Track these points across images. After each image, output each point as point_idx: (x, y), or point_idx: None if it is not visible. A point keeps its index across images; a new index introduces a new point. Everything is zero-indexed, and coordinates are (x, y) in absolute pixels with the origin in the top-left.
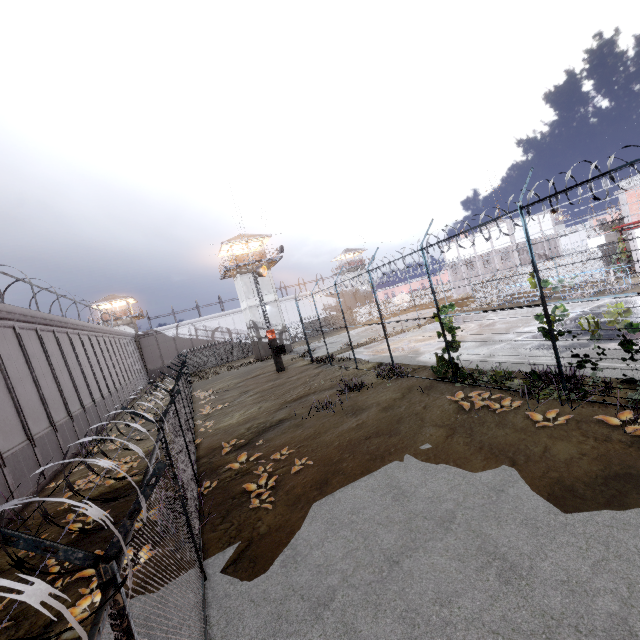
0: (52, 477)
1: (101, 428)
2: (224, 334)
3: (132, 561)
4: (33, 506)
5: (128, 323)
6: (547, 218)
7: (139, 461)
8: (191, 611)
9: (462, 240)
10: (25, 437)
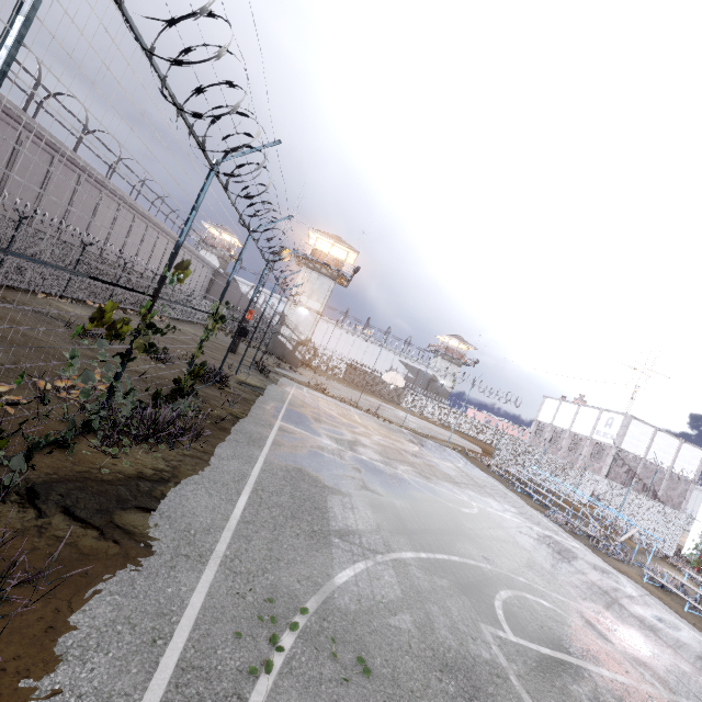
0: None
1: None
2: None
3: None
4: None
5: (220, 256)
6: (695, 454)
7: None
8: None
9: (568, 403)
10: None
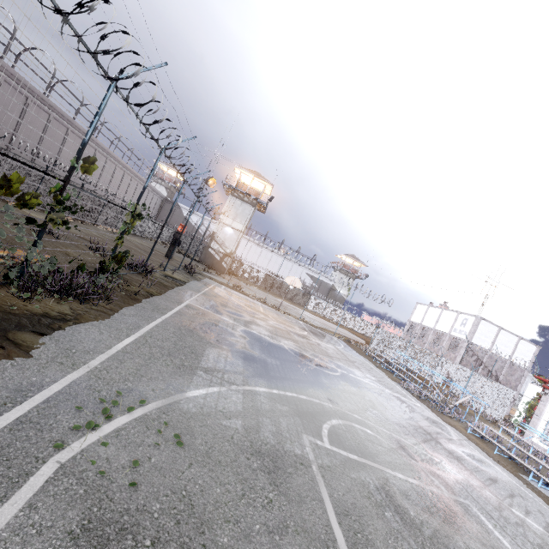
0: None
1: None
2: None
3: None
4: None
5: (167, 187)
6: (530, 349)
7: None
8: None
9: (434, 308)
10: None
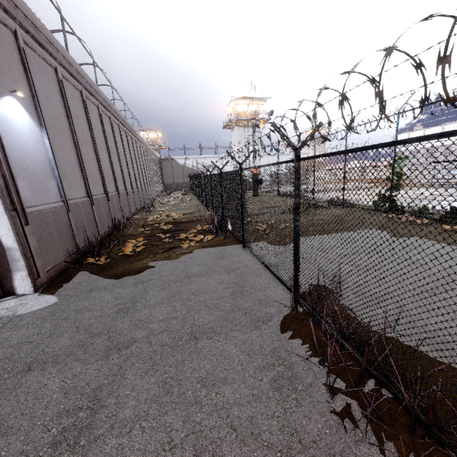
0: (133, 214)
1: (147, 203)
2: (214, 170)
3: (201, 240)
4: (130, 221)
5: (156, 149)
6: None
7: (181, 216)
8: (241, 253)
9: (415, 132)
10: (124, 188)
